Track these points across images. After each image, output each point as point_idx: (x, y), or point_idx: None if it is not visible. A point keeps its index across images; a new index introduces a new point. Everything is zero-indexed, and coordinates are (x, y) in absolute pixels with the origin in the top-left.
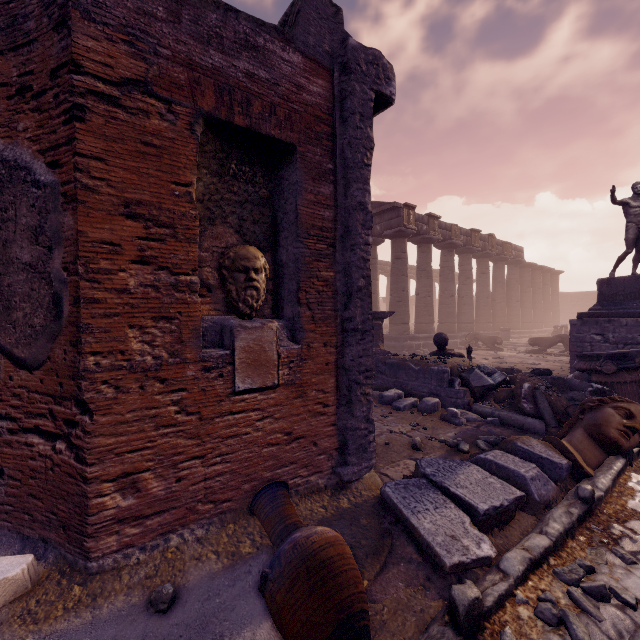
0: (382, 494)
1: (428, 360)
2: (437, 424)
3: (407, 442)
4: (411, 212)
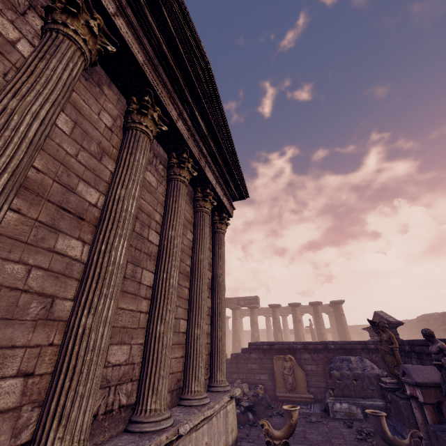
0: None
1: None
2: None
3: None
4: None
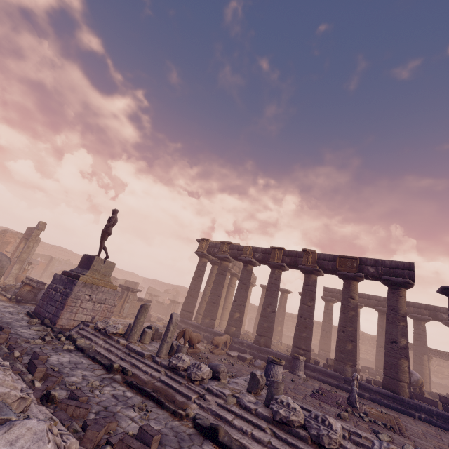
0: None
1: None
2: None
3: None
4: (204, 242)
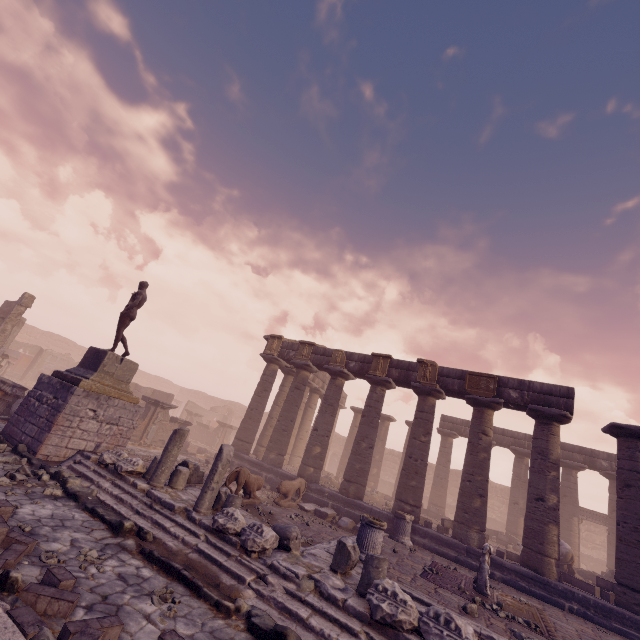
0: None
1: None
2: None
3: None
4: (275, 341)
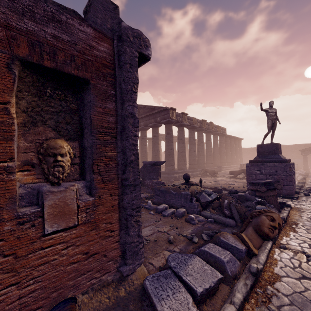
0: (144, 285)
1: (180, 188)
2: (183, 224)
3: (166, 238)
4: (174, 111)
